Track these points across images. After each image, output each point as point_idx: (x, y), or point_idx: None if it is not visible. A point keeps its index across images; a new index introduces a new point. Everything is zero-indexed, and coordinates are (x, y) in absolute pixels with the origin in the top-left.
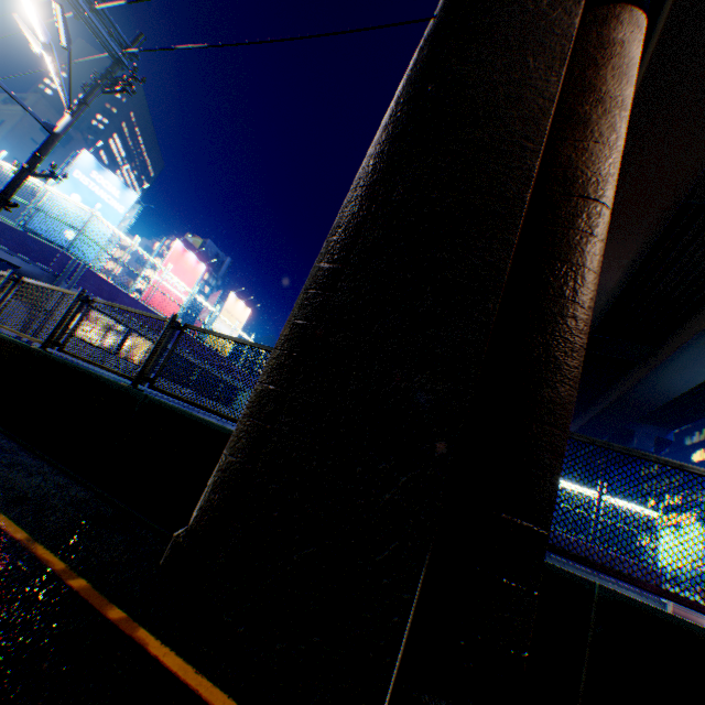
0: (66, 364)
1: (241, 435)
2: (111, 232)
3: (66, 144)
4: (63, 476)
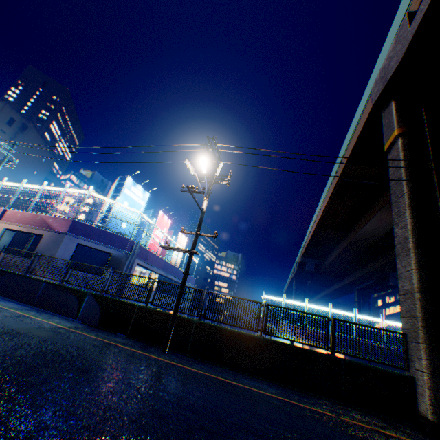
0: (285, 344)
1: (437, 383)
2: (139, 218)
3: (23, 131)
4: (333, 403)
